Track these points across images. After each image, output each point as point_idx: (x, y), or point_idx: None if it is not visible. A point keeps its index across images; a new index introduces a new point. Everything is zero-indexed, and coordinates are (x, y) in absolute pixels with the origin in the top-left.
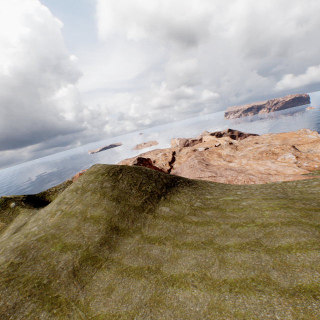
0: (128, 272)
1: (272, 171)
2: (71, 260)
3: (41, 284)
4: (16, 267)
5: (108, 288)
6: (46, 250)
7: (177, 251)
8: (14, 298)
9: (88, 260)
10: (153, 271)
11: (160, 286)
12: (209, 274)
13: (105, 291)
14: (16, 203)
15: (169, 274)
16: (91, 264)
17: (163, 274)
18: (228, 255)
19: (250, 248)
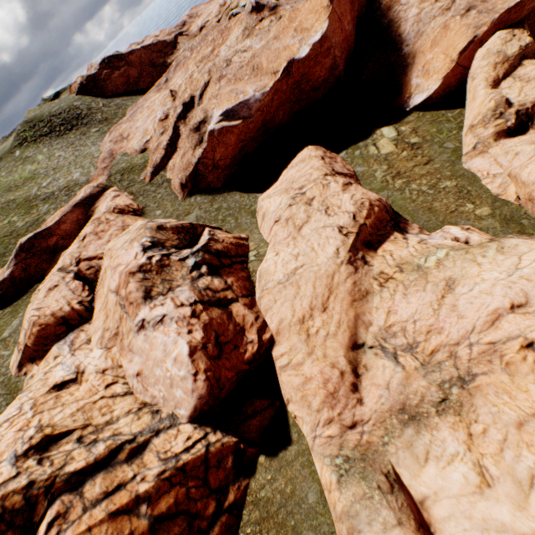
0: None
1: (133, 135)
2: None
3: None
4: None
5: None
6: None
7: None
8: None
9: None
10: None
11: None
12: None
13: None
14: None
15: None
16: None
17: None
18: None
19: None
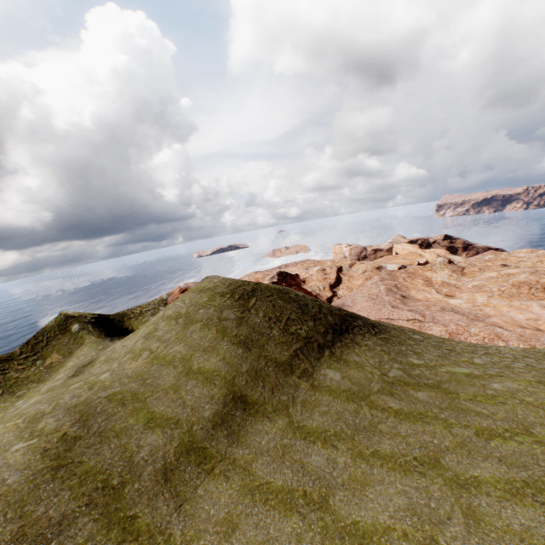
0: (265, 494)
1: (543, 325)
2: (162, 448)
3: (109, 485)
4: (70, 443)
5: (226, 521)
6: (121, 421)
7: (362, 469)
8: (62, 505)
9: (190, 452)
10: (314, 502)
11: (332, 543)
12: (443, 542)
13: (220, 527)
14: (81, 326)
15: (350, 518)
16: (196, 463)
17: (336, 514)
18: (482, 502)
19: (536, 496)
